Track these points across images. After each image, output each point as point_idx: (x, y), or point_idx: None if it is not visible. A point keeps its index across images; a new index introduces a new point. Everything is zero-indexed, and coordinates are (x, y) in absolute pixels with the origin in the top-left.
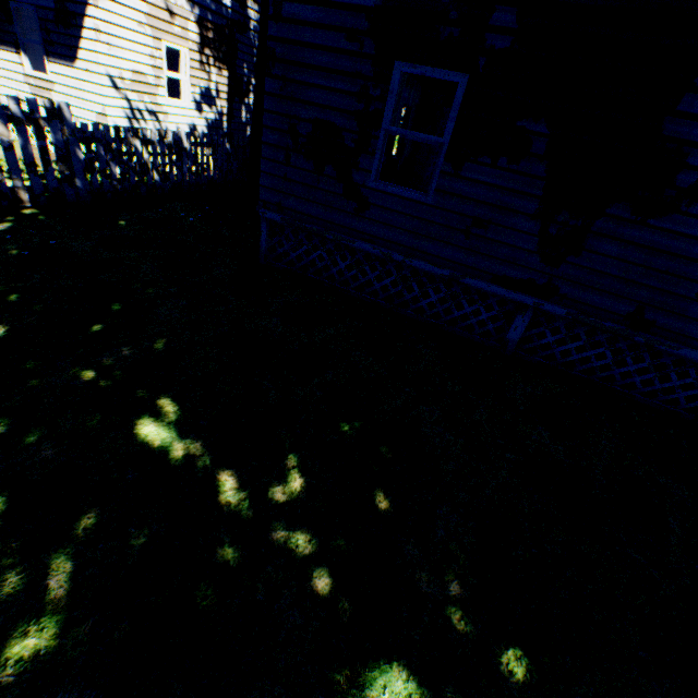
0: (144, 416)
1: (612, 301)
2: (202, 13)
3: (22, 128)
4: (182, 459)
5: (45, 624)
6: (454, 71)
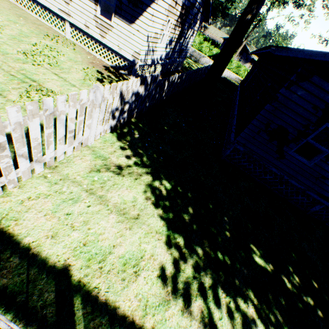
0: (252, 252)
1: None
2: (184, 1)
3: (147, 87)
4: (271, 271)
5: None
6: None
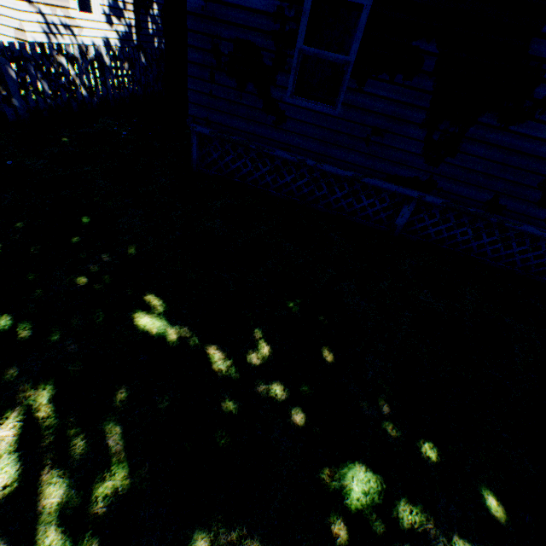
0: (138, 310)
1: (476, 192)
2: None
3: None
4: (177, 341)
5: (115, 470)
6: None
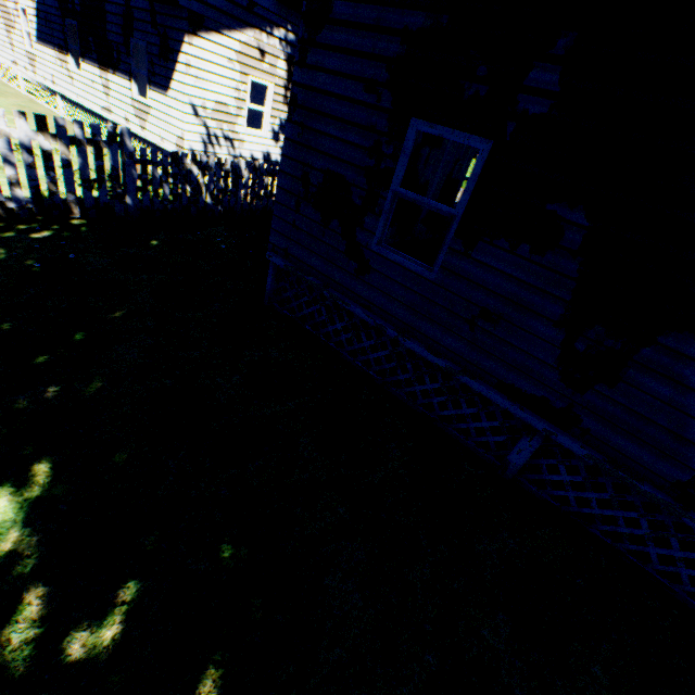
0: (7, 482)
1: (655, 458)
2: (293, 52)
3: (82, 148)
4: (3, 557)
5: None
6: (476, 135)
